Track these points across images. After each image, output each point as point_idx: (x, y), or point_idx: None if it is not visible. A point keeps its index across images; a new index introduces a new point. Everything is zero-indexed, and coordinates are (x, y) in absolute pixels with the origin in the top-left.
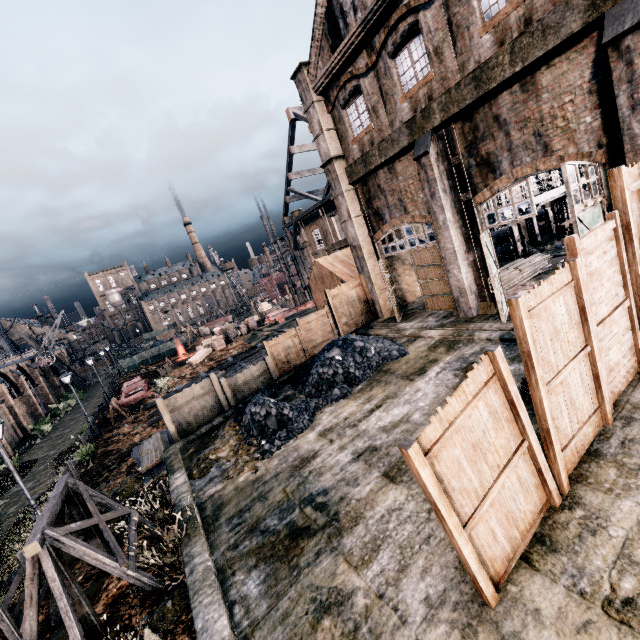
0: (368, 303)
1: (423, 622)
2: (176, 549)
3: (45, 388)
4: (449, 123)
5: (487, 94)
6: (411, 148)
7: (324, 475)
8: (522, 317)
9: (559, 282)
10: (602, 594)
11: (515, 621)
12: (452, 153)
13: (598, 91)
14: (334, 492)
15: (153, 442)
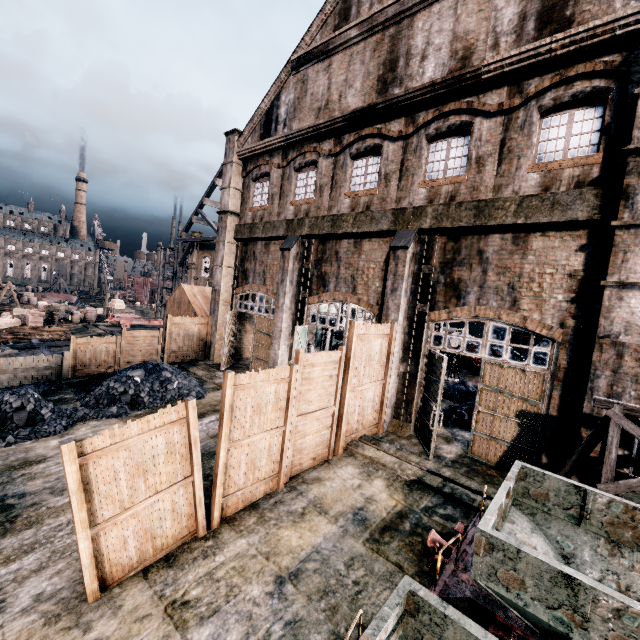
0: (206, 343)
1: (20, 612)
2: None
3: None
4: (312, 238)
5: (336, 234)
6: (284, 239)
7: (35, 480)
8: (227, 386)
9: (277, 375)
10: (174, 597)
11: (98, 613)
12: (307, 259)
13: (385, 271)
14: (32, 497)
15: None
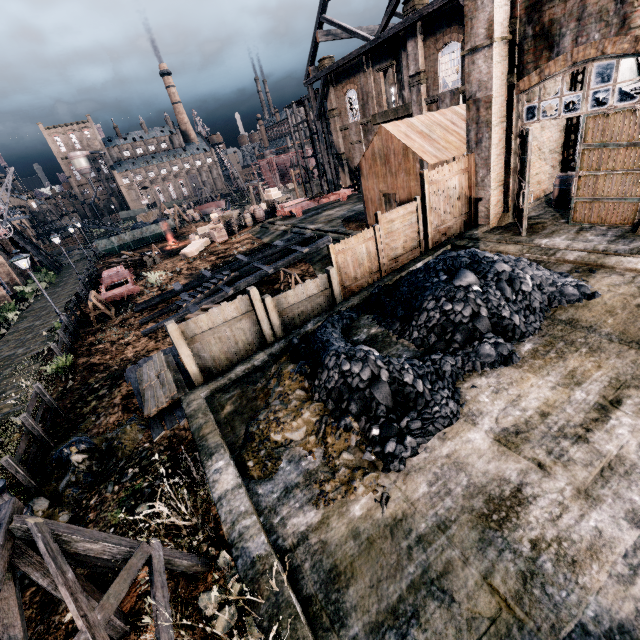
0: (469, 201)
1: None
2: (240, 621)
3: (6, 265)
4: None
5: None
6: None
7: (587, 571)
8: None
9: None
10: None
11: None
12: None
13: None
14: None
15: (156, 369)
